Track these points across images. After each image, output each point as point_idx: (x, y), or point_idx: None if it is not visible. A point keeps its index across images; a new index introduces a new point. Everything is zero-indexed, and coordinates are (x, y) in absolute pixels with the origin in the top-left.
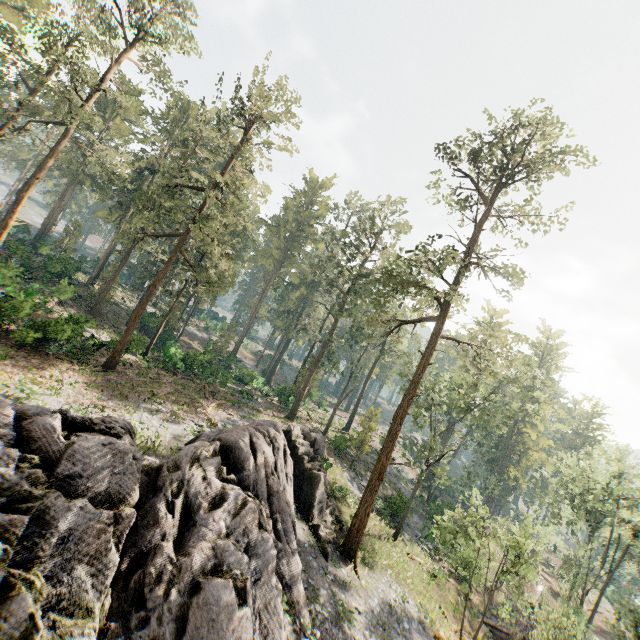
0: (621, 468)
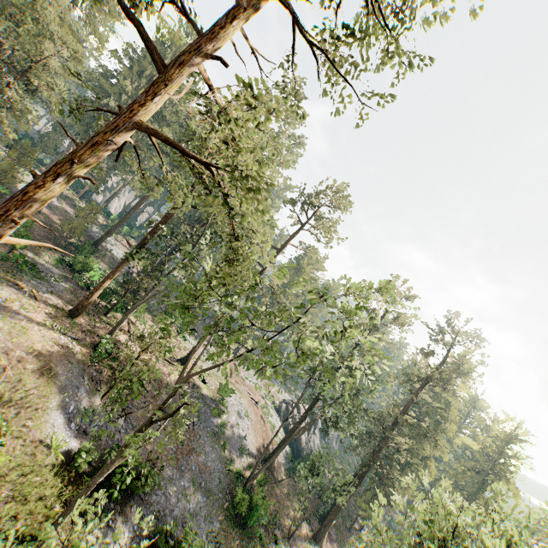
0: (517, 538)
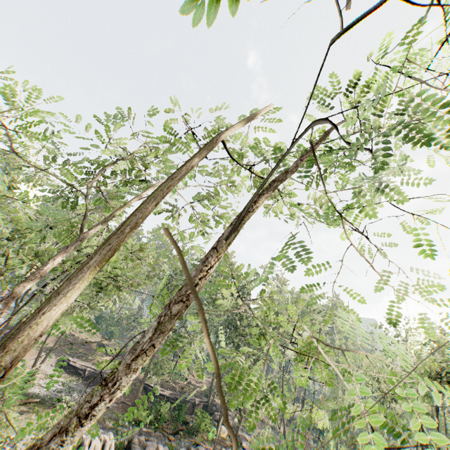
0: None
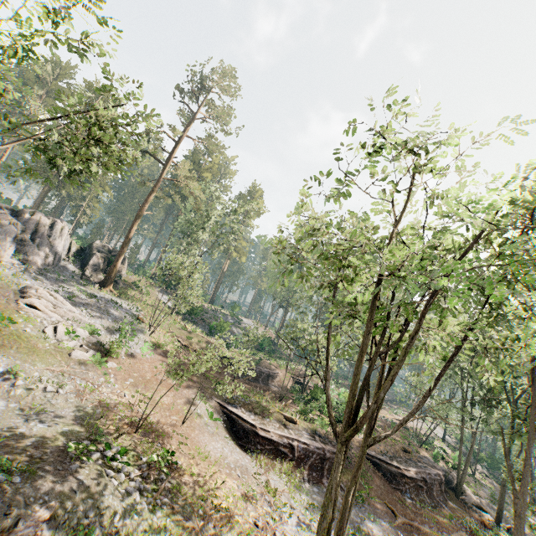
0: None
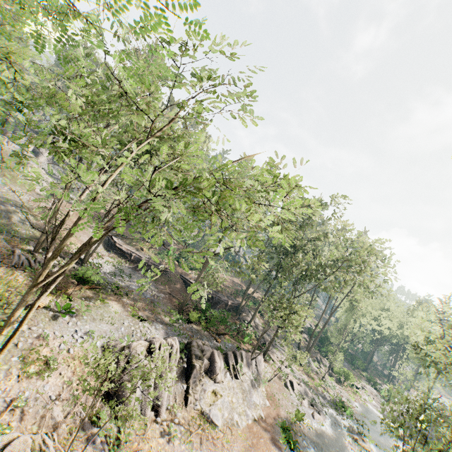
0: None
